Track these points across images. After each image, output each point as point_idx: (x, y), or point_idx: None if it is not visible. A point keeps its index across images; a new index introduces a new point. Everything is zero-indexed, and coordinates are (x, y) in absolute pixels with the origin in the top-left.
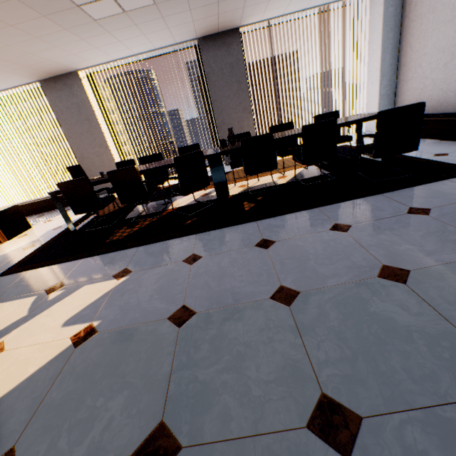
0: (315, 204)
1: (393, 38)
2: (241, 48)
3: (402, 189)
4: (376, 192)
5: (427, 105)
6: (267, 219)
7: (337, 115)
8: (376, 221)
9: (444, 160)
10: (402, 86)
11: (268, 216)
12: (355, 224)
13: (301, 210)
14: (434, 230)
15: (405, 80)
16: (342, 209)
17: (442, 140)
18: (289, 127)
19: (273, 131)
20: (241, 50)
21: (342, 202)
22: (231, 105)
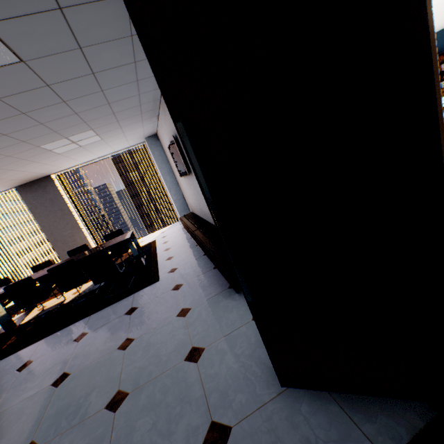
0: (45, 335)
1: (166, 167)
2: (56, 187)
3: (106, 307)
4: (91, 313)
5: (193, 208)
6: (1, 360)
7: (121, 232)
8: (49, 354)
9: (162, 266)
10: (184, 194)
11: (5, 356)
12: (37, 359)
13: (30, 344)
14: (60, 361)
15: (183, 191)
16: (52, 340)
17: (191, 237)
18: (84, 249)
19: (70, 254)
20: (57, 188)
21: (63, 329)
22: (60, 226)
